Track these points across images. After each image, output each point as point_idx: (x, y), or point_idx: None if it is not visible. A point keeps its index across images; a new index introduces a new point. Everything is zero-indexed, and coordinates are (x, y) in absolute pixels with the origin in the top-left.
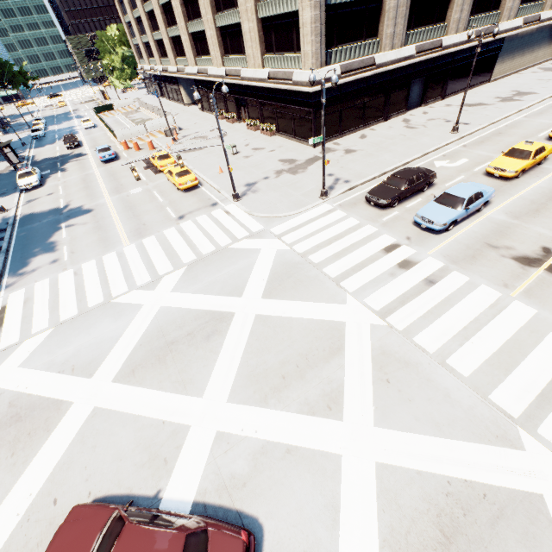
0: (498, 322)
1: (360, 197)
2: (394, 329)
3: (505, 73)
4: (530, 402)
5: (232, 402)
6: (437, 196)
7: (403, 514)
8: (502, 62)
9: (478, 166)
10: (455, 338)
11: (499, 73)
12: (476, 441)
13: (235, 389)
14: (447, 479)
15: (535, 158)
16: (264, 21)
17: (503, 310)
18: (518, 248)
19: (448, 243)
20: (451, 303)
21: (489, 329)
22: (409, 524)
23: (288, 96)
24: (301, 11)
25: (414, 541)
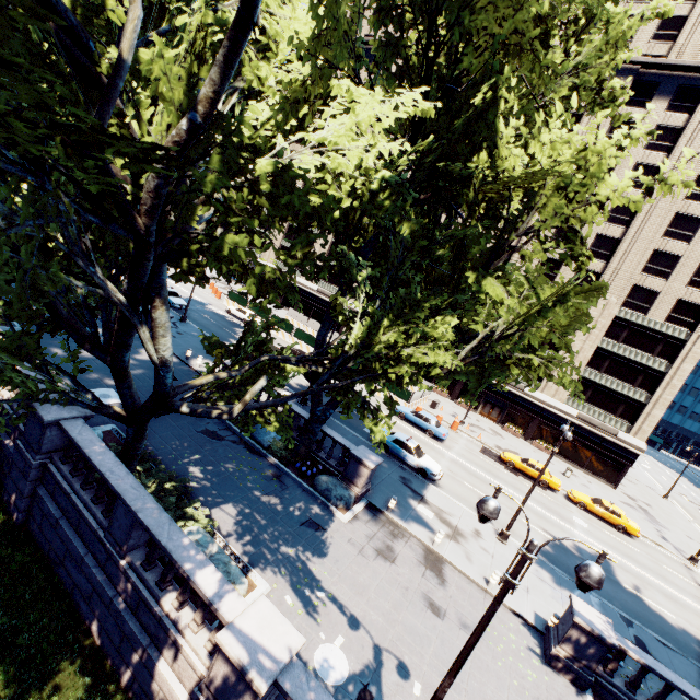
0: None
1: None
2: None
3: None
4: None
5: None
6: None
7: None
8: None
9: None
10: None
11: None
12: None
13: None
14: None
15: None
16: (582, 378)
17: None
18: None
19: None
20: None
21: None
22: None
23: (598, 439)
24: (650, 406)
25: None
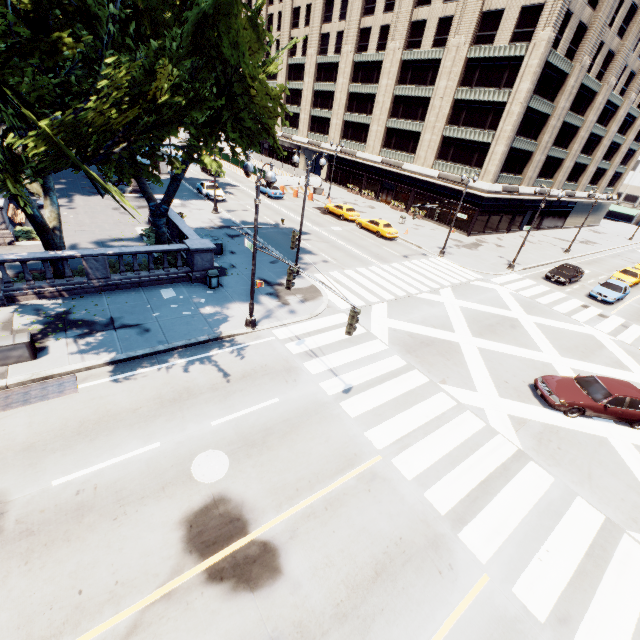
0: None
1: (535, 275)
2: (624, 342)
3: (570, 226)
4: None
5: (564, 357)
6: (601, 283)
7: None
8: (571, 217)
9: (599, 276)
10: None
11: (567, 224)
12: None
13: (559, 352)
14: None
15: None
16: (446, 138)
17: None
18: None
19: (618, 311)
20: None
21: None
22: None
23: (454, 194)
24: (494, 145)
25: None
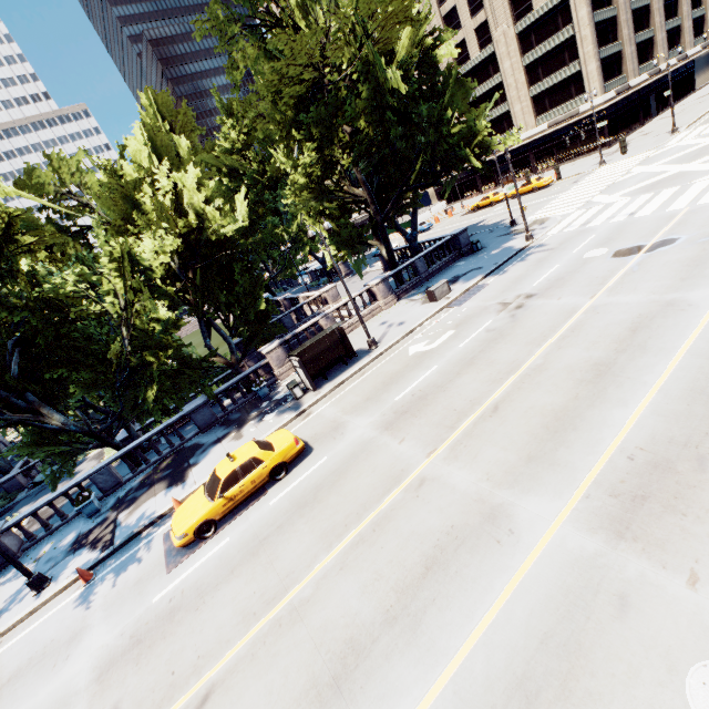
0: None
1: (704, 122)
2: None
3: (703, 84)
4: None
5: None
6: None
7: None
8: (698, 77)
9: None
10: None
11: (699, 85)
12: None
13: None
14: None
15: None
16: (535, 97)
17: None
18: None
19: None
20: None
21: None
22: None
23: (572, 128)
24: (584, 69)
25: None
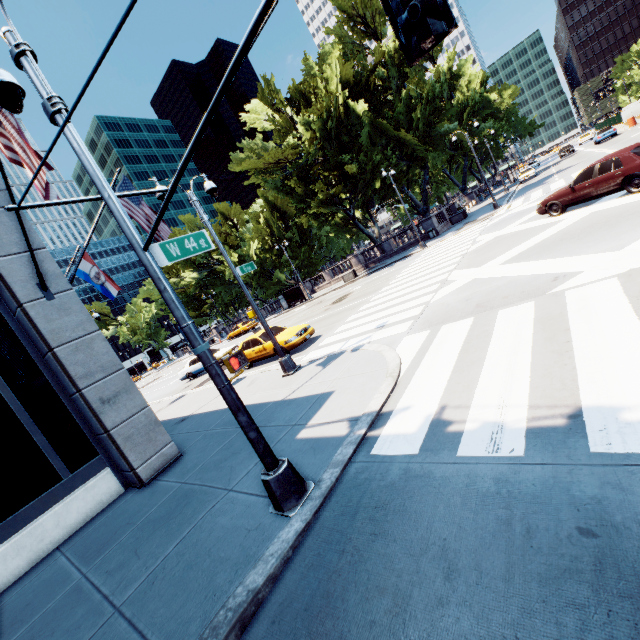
0: None
1: None
2: None
3: None
4: None
5: None
6: None
7: None
8: None
9: None
10: None
11: None
12: None
13: None
14: None
15: None
16: None
17: None
18: None
19: None
20: None
21: None
22: None
23: None
24: None
25: None
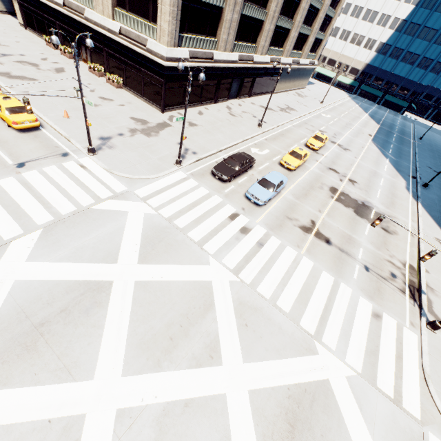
0: (298, 272)
1: (206, 169)
2: (245, 283)
3: (281, 90)
4: (317, 323)
5: (127, 375)
6: (260, 179)
7: (268, 422)
8: (280, 83)
9: (275, 157)
10: (279, 286)
11: (278, 89)
12: (298, 355)
13: (128, 361)
14: (287, 387)
15: (304, 160)
16: None
17: (299, 263)
18: (301, 220)
19: (267, 214)
20: (274, 260)
21: (294, 278)
22: (272, 427)
23: (140, 58)
24: None
25: (277, 437)
